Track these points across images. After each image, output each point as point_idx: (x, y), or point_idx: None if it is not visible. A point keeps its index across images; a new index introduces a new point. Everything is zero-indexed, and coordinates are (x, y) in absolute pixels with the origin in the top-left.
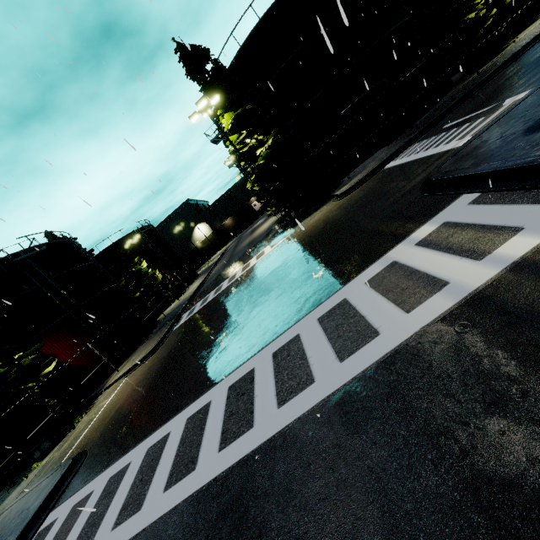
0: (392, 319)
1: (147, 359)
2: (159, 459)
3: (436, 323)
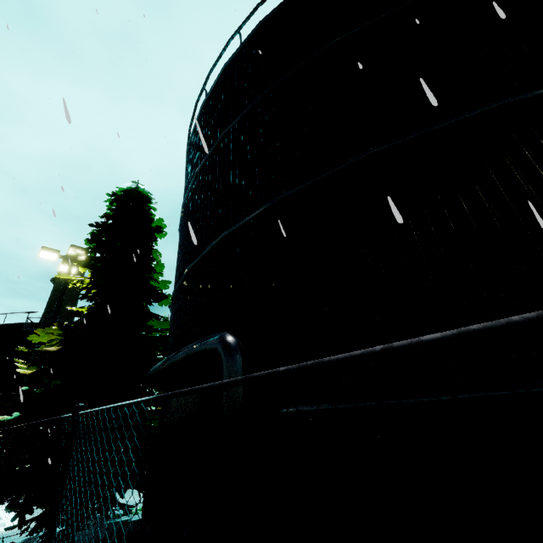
0: None
1: None
2: None
3: None
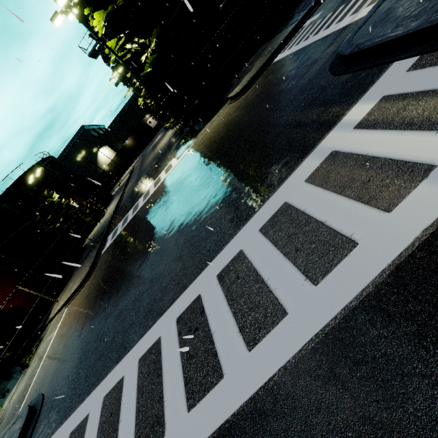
0: (368, 222)
1: (83, 287)
2: (118, 414)
3: None
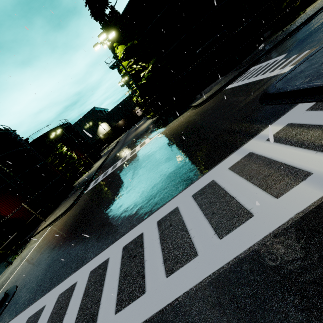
0: (263, 202)
1: (65, 214)
2: (66, 308)
3: (312, 211)
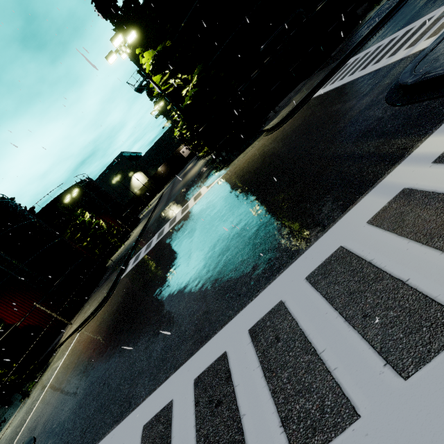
0: None
1: (97, 312)
2: None
3: None
